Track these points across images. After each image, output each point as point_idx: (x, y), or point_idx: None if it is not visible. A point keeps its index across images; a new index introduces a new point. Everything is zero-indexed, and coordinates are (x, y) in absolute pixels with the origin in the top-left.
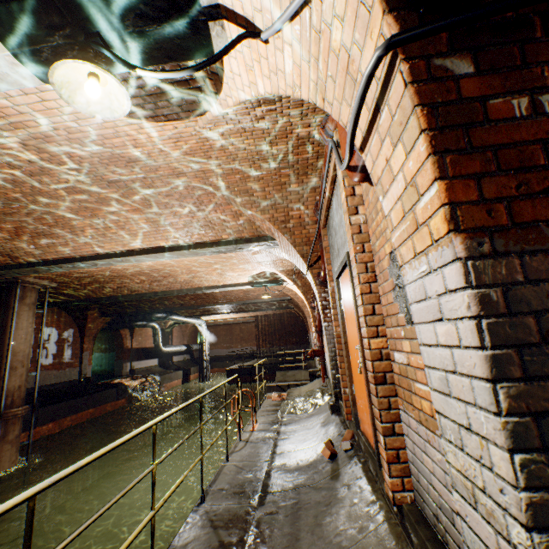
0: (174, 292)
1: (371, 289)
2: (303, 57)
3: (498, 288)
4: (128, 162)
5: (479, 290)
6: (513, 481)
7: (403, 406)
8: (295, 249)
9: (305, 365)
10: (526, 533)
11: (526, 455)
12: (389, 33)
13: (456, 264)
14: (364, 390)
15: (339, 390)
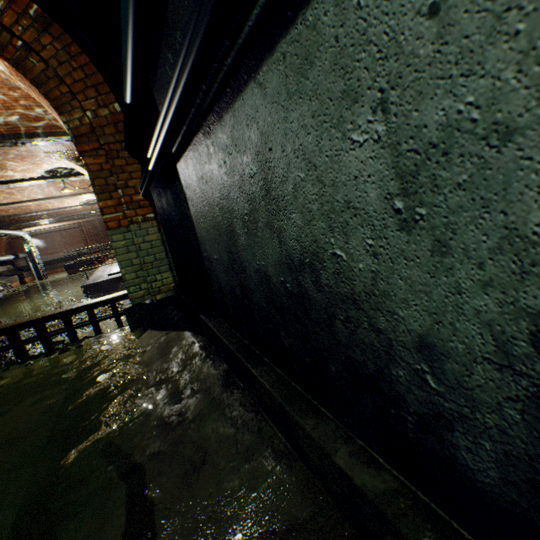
0: (26, 215)
1: None
2: None
3: None
4: None
5: None
6: None
7: None
8: None
9: None
10: None
11: None
12: None
13: None
14: None
15: None
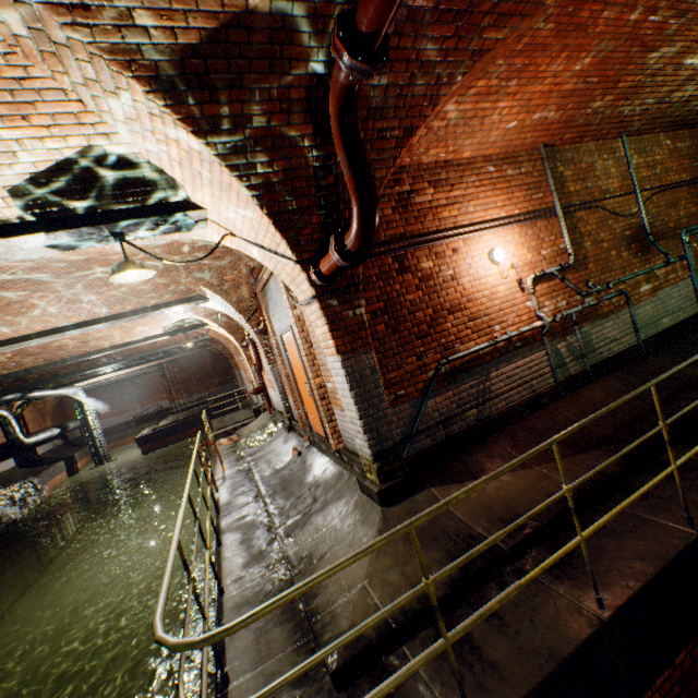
0: (59, 364)
1: (311, 352)
2: (267, 257)
3: (350, 367)
4: (65, 263)
5: (346, 369)
6: (356, 412)
7: (335, 407)
8: (233, 307)
9: (241, 405)
10: (359, 421)
11: (358, 405)
12: (313, 292)
13: (340, 363)
14: (313, 407)
15: (291, 415)
